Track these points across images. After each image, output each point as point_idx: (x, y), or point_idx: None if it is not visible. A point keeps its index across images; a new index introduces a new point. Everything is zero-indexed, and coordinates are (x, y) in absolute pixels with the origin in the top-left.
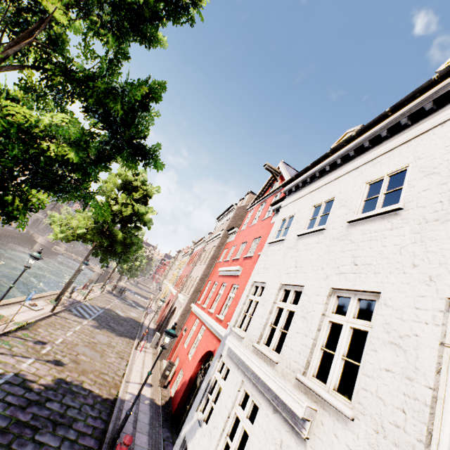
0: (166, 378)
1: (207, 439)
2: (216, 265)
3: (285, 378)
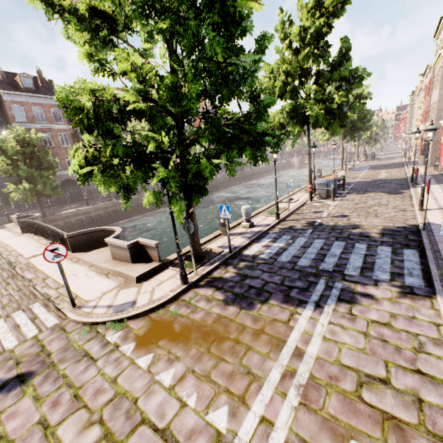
0: (437, 166)
1: None
2: None
3: None
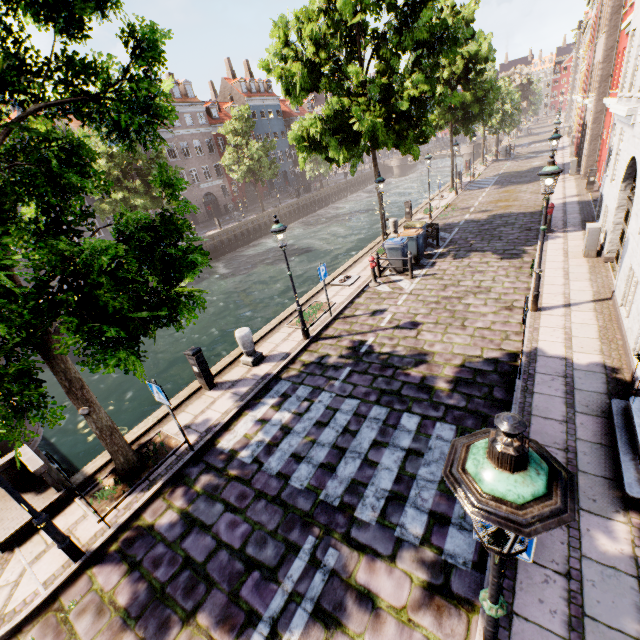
0: (592, 184)
1: (608, 177)
2: (622, 21)
3: (633, 103)
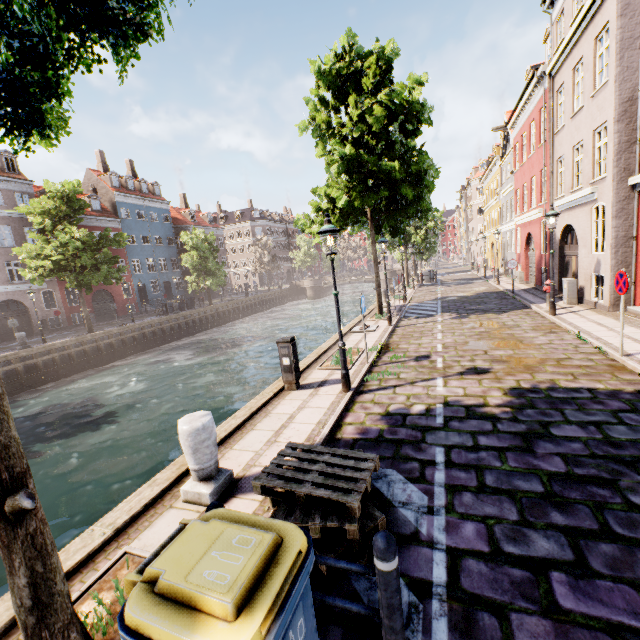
0: None
1: None
2: None
3: None
